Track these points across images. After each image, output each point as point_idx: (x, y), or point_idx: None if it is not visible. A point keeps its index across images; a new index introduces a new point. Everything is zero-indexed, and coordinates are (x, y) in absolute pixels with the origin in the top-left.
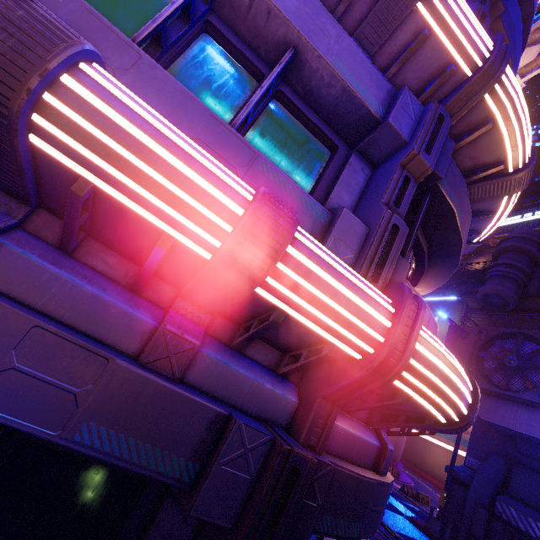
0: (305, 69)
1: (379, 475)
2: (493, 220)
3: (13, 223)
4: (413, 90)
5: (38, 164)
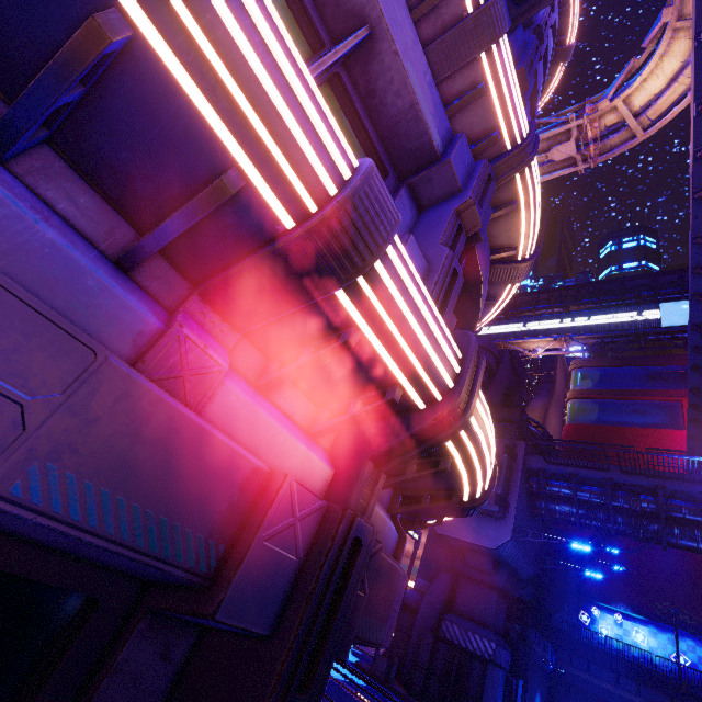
0: (376, 62)
1: None
2: (493, 308)
3: None
4: None
5: None
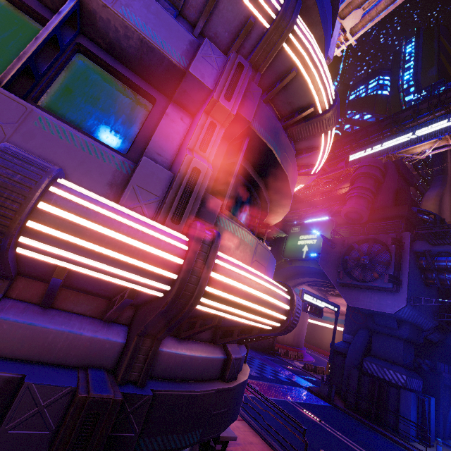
0: (98, 20)
1: (225, 382)
2: (319, 155)
3: None
4: (226, 43)
5: None
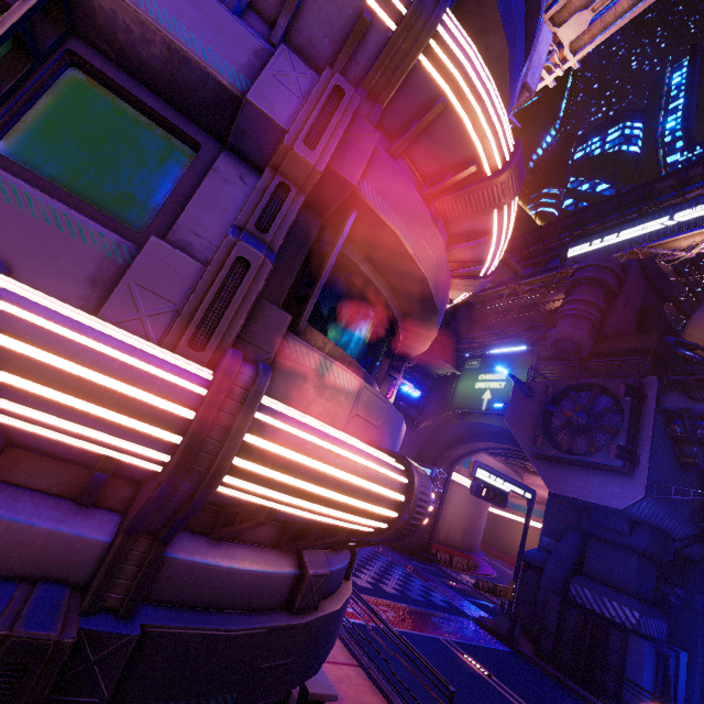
0: (97, 13)
1: (292, 614)
2: (492, 245)
3: None
4: (327, 56)
5: None
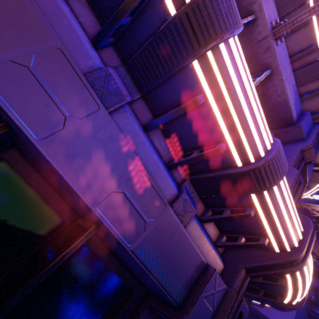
0: (270, 82)
1: None
2: (306, 192)
3: (131, 100)
4: None
5: (175, 76)
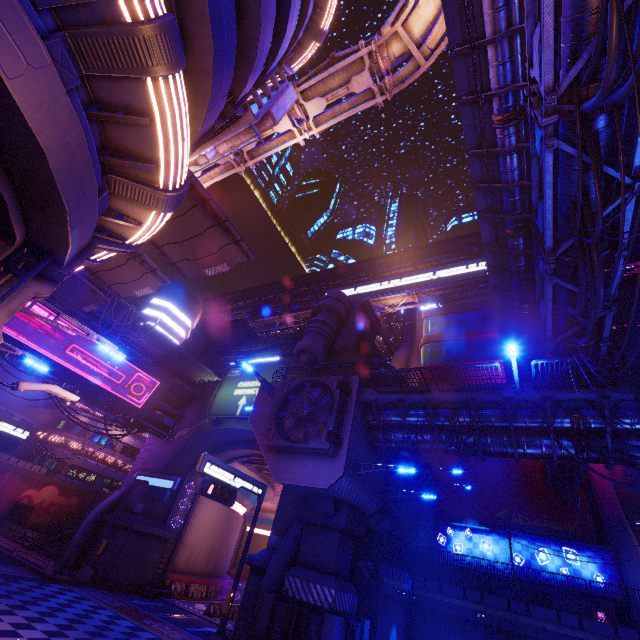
0: None
1: None
2: (160, 139)
3: None
4: None
5: None
